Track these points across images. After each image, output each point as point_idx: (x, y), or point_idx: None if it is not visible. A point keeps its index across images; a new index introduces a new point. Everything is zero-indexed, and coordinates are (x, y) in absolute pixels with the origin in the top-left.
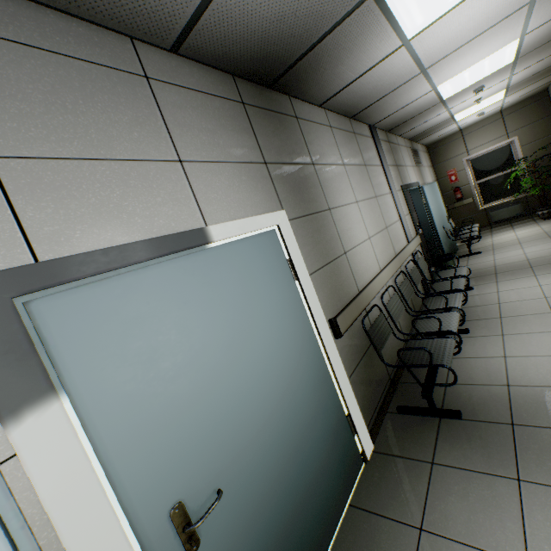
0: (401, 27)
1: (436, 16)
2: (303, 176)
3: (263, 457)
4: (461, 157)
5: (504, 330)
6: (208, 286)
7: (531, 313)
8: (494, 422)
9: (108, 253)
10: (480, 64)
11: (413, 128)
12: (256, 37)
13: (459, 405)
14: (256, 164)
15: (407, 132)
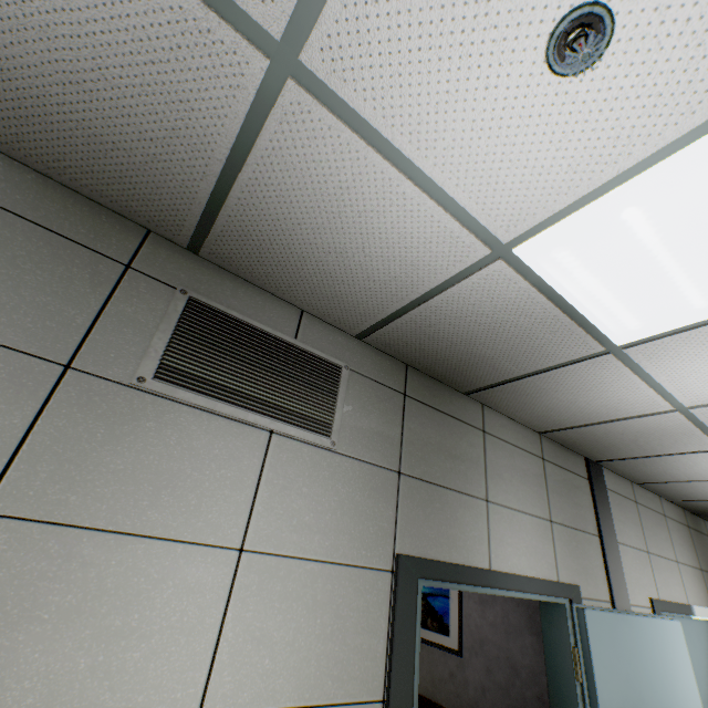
0: None
1: None
2: None
3: None
4: None
5: None
6: (694, 641)
7: None
8: None
9: (671, 604)
10: None
11: None
12: None
13: None
14: (697, 568)
15: None
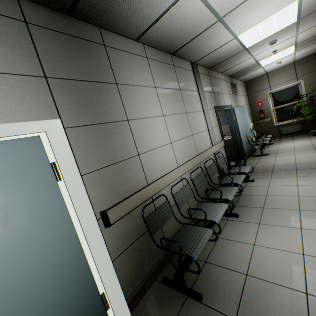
0: None
1: None
2: (100, 92)
3: None
4: (265, 91)
5: (262, 219)
6: None
7: (285, 208)
8: (223, 313)
9: None
10: (269, 19)
11: (229, 68)
12: None
13: (205, 287)
14: (31, 76)
15: (226, 70)
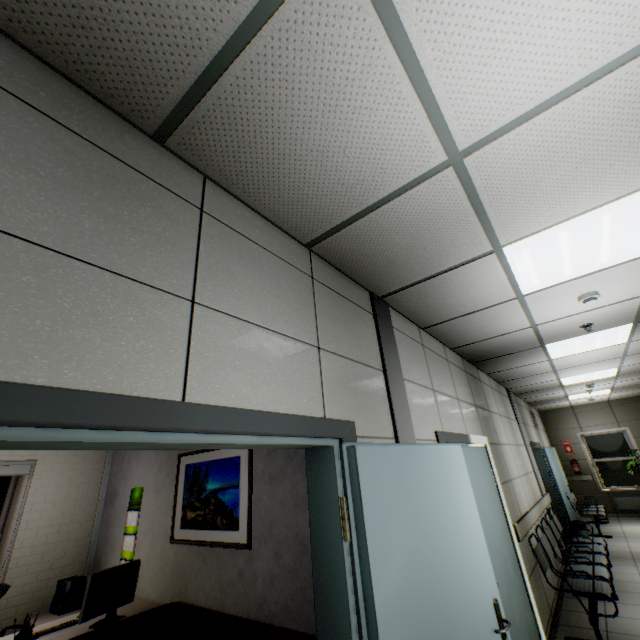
0: (549, 355)
1: (568, 354)
2: (487, 417)
3: (502, 587)
4: (574, 431)
5: None
6: (472, 465)
7: None
8: None
9: (454, 435)
10: (591, 373)
11: (534, 396)
12: (485, 350)
13: None
14: (473, 405)
15: (528, 397)
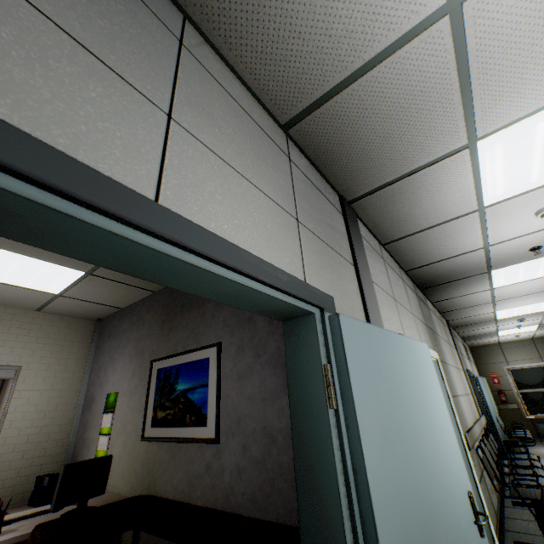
0: (492, 283)
1: (510, 283)
2: (435, 338)
3: None
4: (501, 365)
5: None
6: None
7: None
8: None
9: None
10: (525, 306)
11: (468, 330)
12: (436, 274)
13: None
14: (424, 324)
15: (463, 331)
